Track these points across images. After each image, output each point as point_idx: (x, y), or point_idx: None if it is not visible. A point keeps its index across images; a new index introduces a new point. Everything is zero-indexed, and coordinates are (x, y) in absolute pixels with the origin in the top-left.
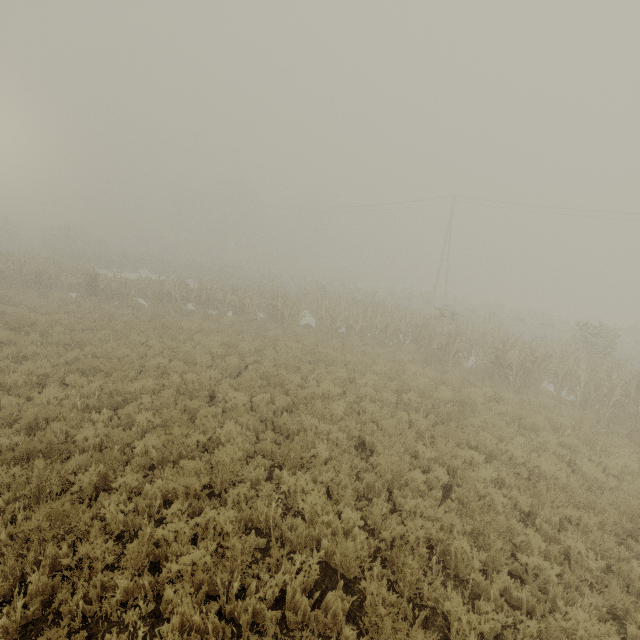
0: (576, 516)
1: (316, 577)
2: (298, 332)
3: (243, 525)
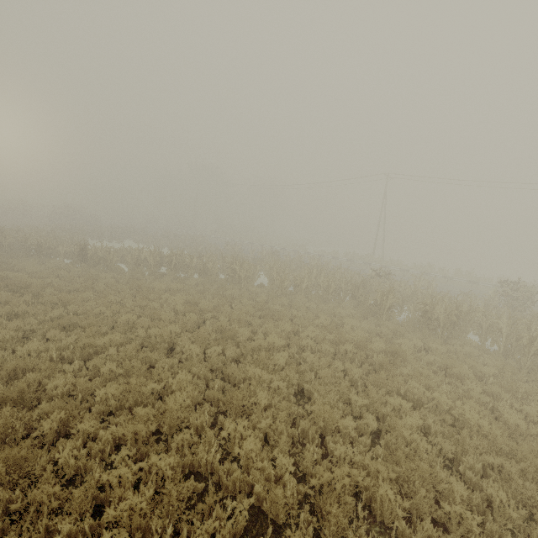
0: (498, 463)
1: (245, 524)
2: (252, 291)
3: (185, 469)
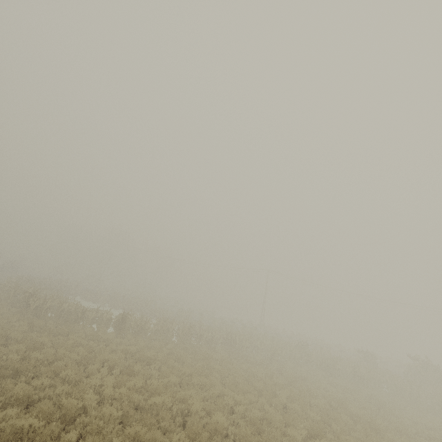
0: None
1: None
2: (259, 358)
3: None
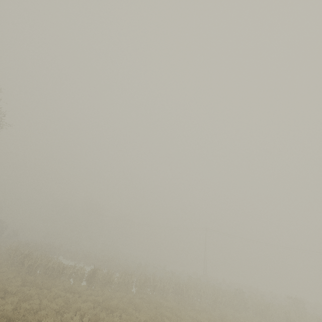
0: None
1: None
2: (203, 305)
3: None
